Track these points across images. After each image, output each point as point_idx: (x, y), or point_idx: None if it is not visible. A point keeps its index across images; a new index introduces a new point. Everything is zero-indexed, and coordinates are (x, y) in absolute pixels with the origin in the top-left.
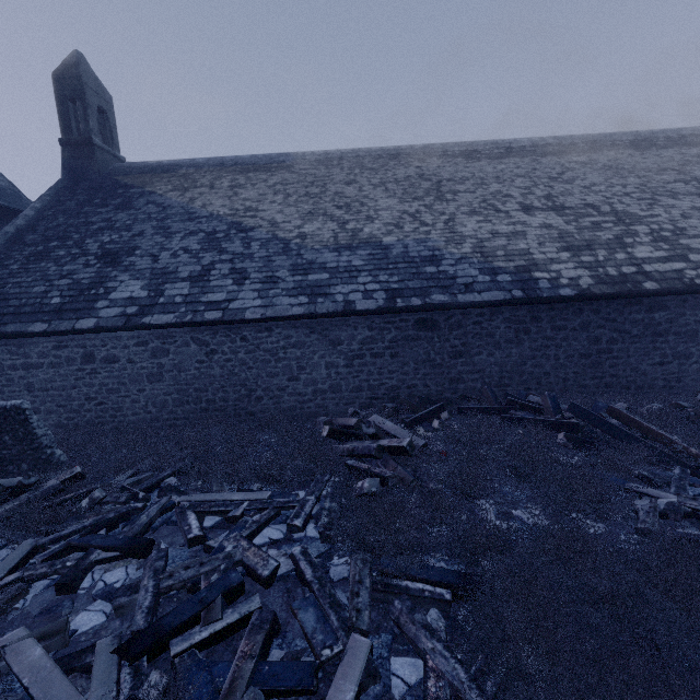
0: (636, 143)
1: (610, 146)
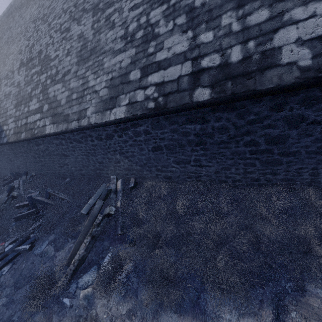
0: None
1: None
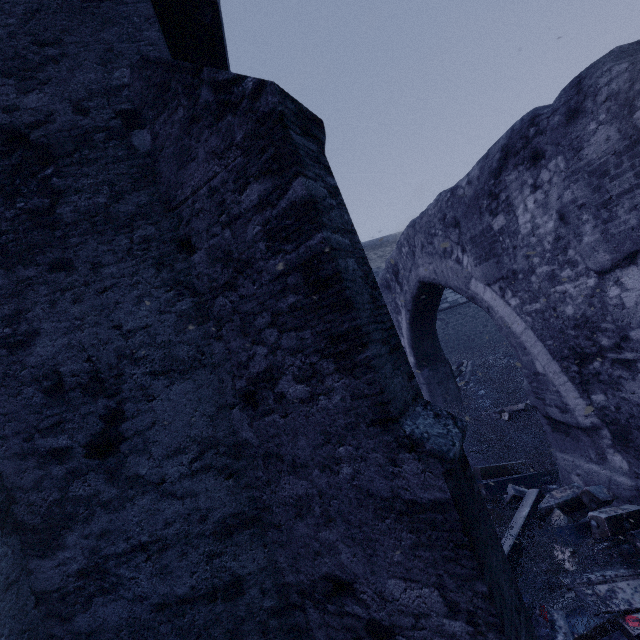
0: None
1: None
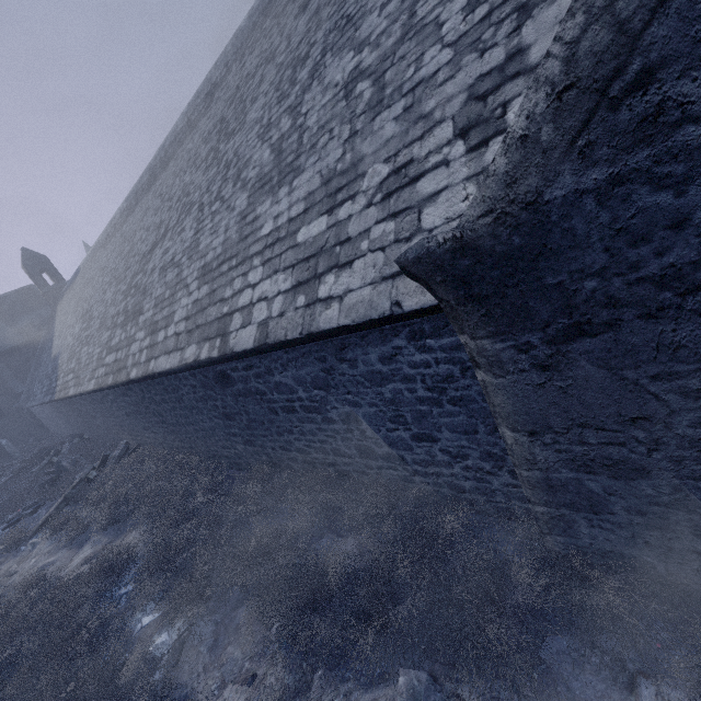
0: (149, 182)
1: (141, 194)
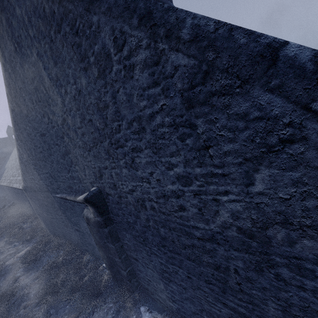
0: None
1: None
